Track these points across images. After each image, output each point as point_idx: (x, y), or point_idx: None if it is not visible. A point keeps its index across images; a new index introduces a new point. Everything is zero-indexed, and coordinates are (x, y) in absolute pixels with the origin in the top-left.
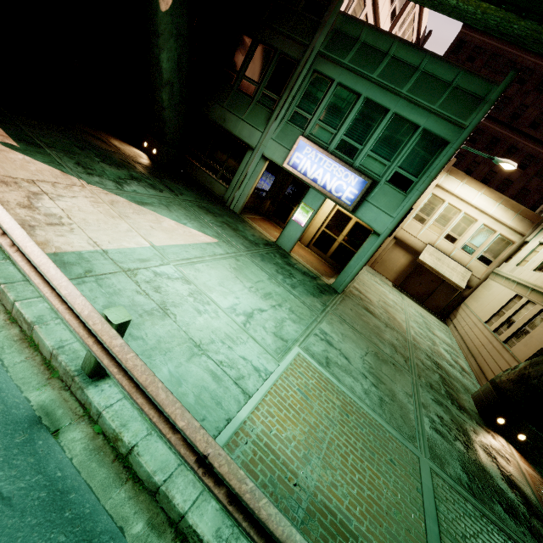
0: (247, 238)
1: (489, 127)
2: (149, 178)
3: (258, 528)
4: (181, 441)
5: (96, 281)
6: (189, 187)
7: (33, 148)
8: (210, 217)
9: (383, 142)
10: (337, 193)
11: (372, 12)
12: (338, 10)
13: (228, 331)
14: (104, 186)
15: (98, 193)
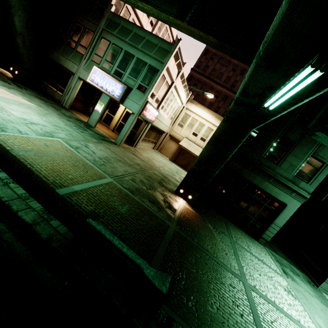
0: (64, 114)
1: (223, 90)
2: (4, 79)
3: None
4: None
5: None
6: (36, 91)
7: None
8: (42, 101)
9: (133, 70)
10: (112, 93)
11: (137, 19)
12: (110, 11)
13: (12, 120)
14: None
15: None
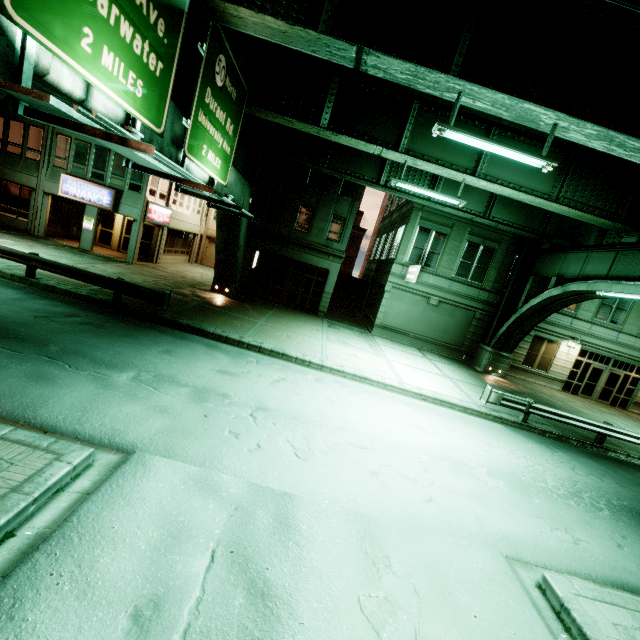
0: (47, 244)
1: None
2: None
3: (5, 254)
4: None
5: None
6: None
7: None
8: (12, 236)
9: (116, 168)
10: (99, 202)
11: None
12: None
13: None
14: None
15: None
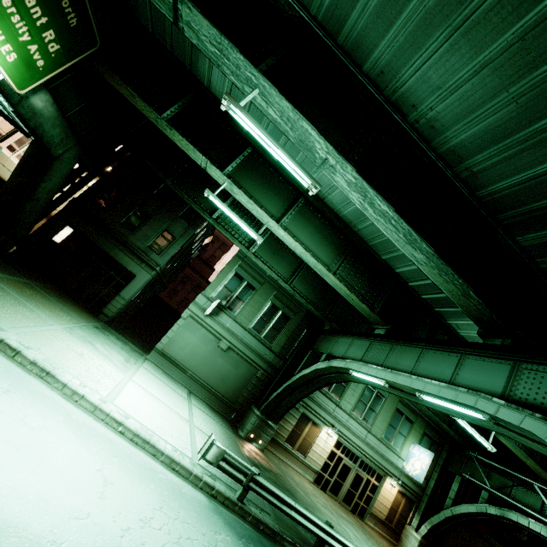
0: None
1: None
2: None
3: None
4: None
5: None
6: None
7: None
8: None
9: None
10: None
11: None
12: None
13: None
14: None
15: None
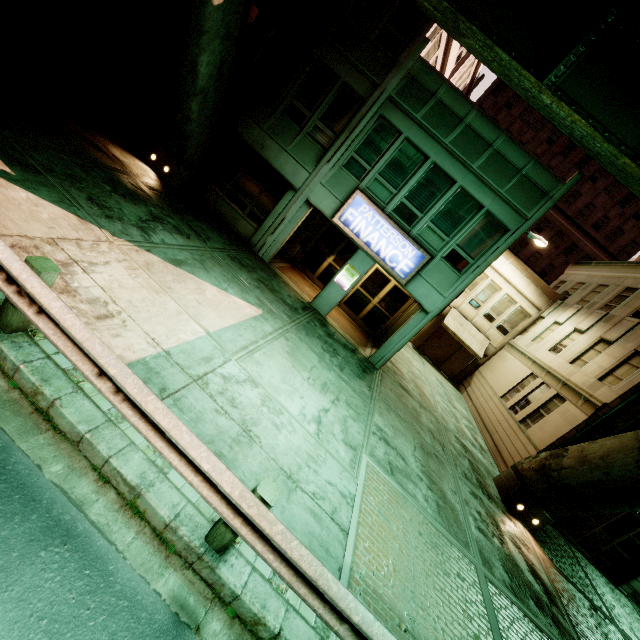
0: (285, 302)
1: None
2: (170, 215)
3: None
4: (349, 632)
5: (174, 403)
6: (212, 224)
7: (31, 174)
8: (245, 274)
9: (444, 215)
10: (391, 262)
11: (443, 54)
12: (418, 55)
13: (307, 448)
14: (130, 237)
15: (129, 252)
